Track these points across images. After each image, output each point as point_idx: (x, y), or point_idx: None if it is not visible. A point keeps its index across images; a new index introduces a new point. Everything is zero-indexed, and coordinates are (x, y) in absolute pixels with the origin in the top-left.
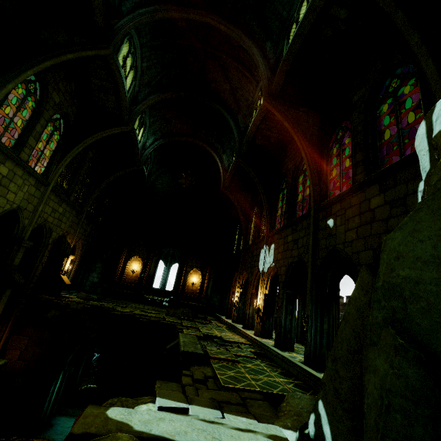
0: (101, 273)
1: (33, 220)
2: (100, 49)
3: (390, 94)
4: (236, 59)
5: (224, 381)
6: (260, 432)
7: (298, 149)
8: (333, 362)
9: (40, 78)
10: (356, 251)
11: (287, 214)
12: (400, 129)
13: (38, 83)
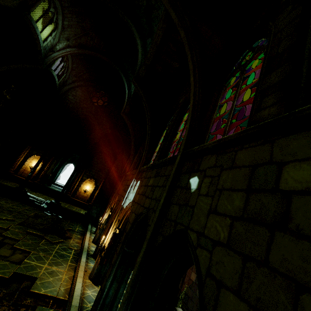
0: None
1: None
2: None
3: None
4: None
5: None
6: None
7: None
8: None
9: None
10: (216, 277)
11: (159, 152)
12: None
13: None
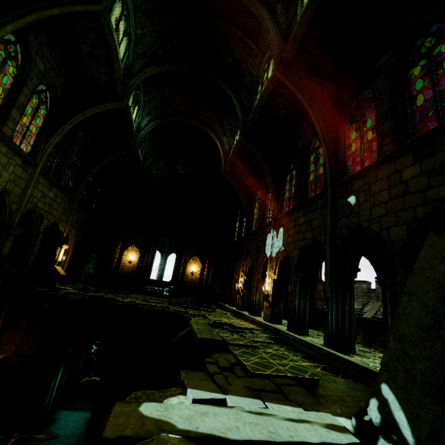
0: (97, 263)
1: (21, 204)
2: (91, 3)
3: (423, 55)
4: (240, 27)
5: (251, 367)
6: (314, 422)
7: (308, 126)
8: (397, 341)
9: (21, 40)
10: (385, 227)
11: (298, 195)
12: (436, 92)
13: (18, 45)
